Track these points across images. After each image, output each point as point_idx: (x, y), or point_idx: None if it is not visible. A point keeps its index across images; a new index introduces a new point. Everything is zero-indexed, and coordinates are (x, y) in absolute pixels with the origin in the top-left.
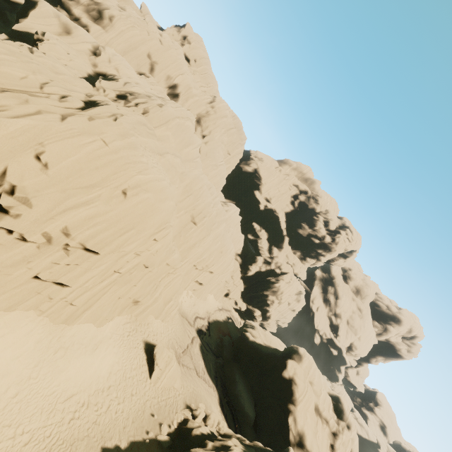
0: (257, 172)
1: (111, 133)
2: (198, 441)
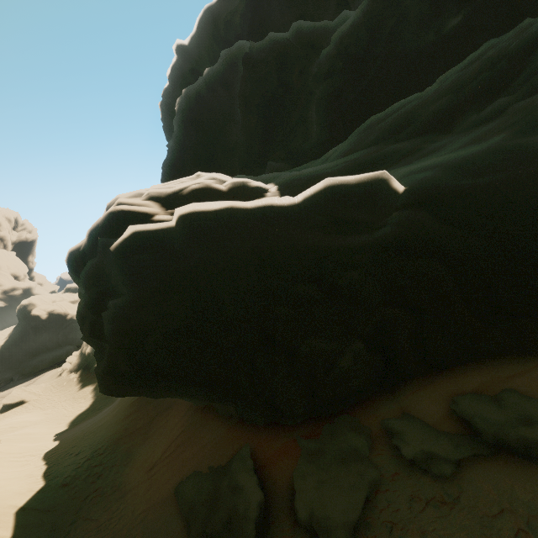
0: None
1: None
2: (83, 356)
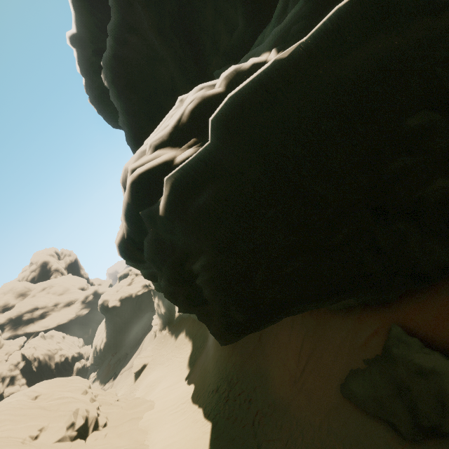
0: None
1: None
2: (161, 317)
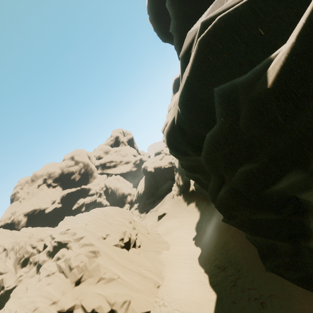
0: (28, 213)
1: (80, 225)
2: (179, 186)
